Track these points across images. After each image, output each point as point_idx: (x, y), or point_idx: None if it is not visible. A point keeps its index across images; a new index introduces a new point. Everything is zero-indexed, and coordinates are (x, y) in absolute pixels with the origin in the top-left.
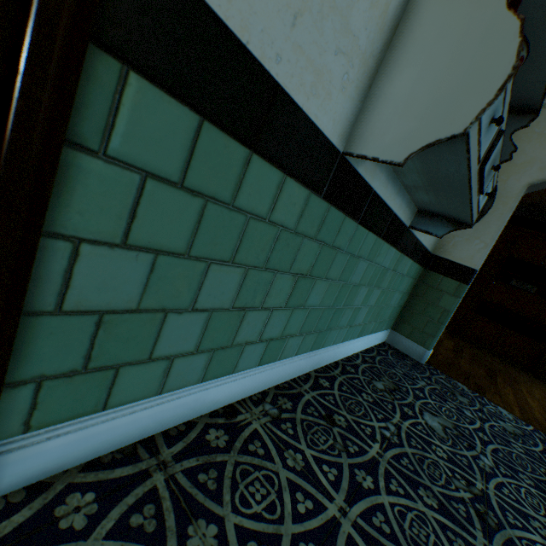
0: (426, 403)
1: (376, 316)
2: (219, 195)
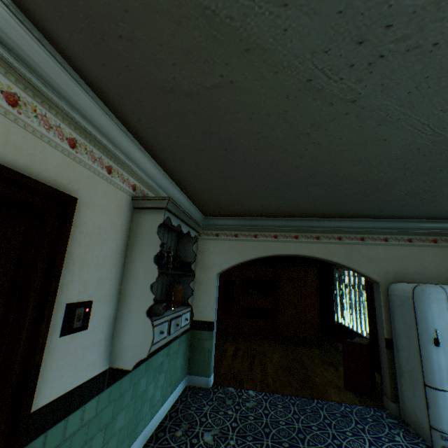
0: (207, 423)
1: (170, 382)
2: (57, 444)
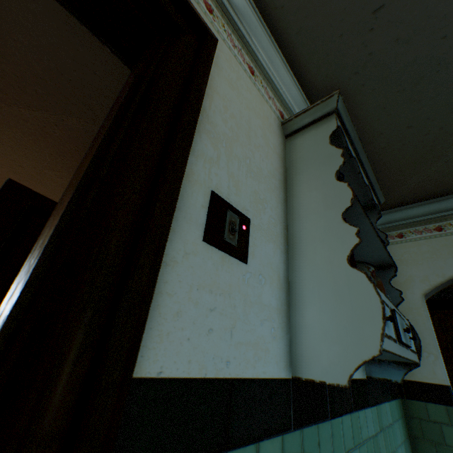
0: None
1: None
2: None
